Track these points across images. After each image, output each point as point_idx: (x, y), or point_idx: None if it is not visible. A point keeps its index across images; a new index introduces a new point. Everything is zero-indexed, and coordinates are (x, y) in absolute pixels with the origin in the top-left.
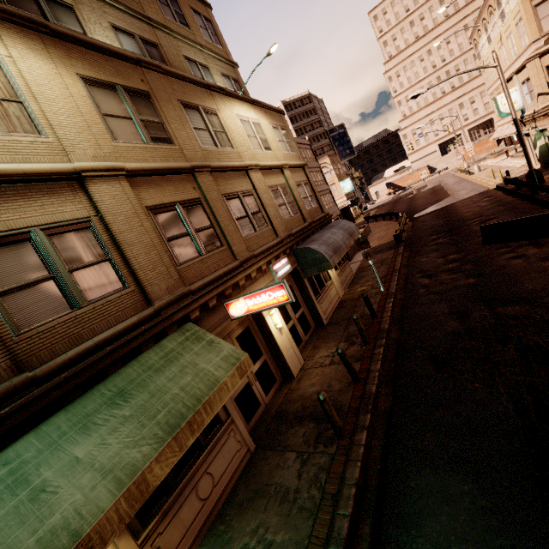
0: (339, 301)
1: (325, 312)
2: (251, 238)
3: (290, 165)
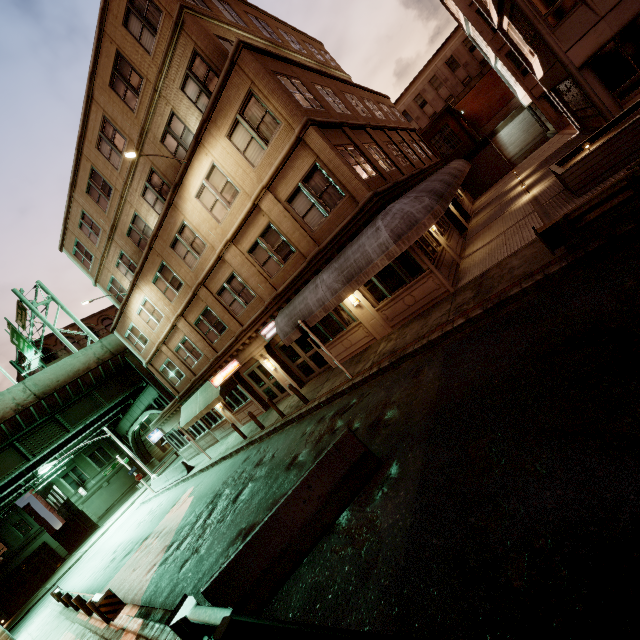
0: (371, 344)
1: (336, 357)
2: (243, 315)
3: (266, 184)
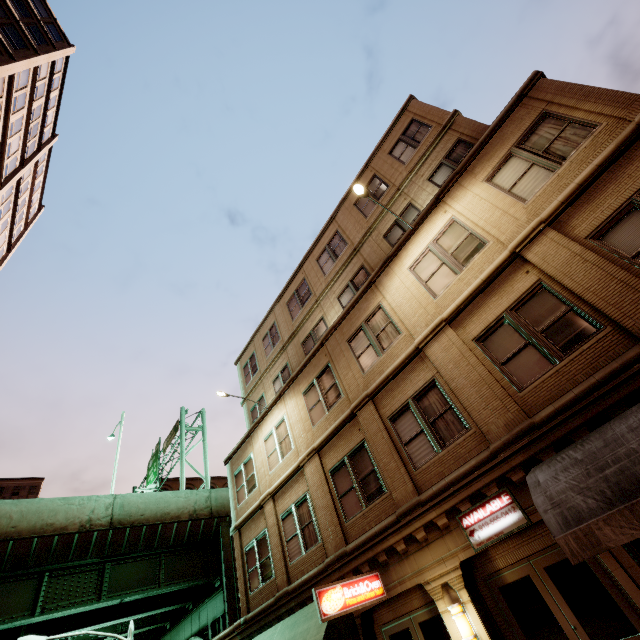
0: None
1: None
2: (429, 468)
3: (548, 215)
